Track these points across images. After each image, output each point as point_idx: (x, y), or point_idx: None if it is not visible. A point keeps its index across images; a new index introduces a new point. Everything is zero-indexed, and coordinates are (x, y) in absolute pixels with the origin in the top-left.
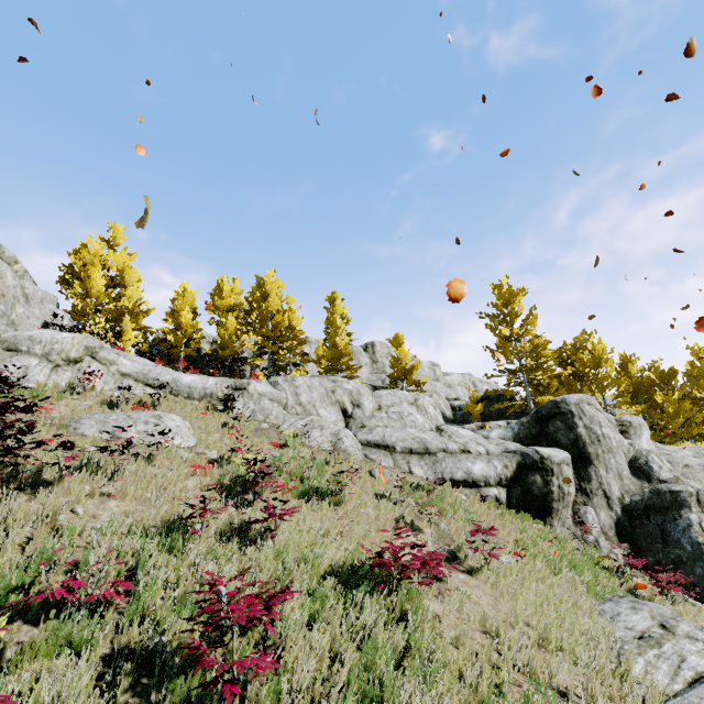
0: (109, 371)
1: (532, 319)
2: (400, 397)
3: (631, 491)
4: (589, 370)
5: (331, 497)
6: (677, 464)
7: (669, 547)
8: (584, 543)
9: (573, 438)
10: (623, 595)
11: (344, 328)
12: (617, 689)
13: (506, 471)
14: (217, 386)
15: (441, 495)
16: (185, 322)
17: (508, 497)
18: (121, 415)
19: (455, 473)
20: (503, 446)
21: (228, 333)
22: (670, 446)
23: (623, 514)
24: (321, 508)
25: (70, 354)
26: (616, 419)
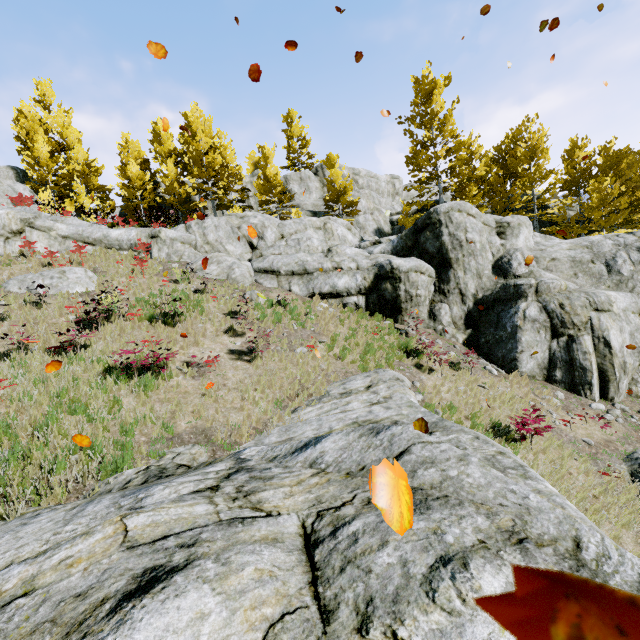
0: (51, 236)
1: (447, 117)
2: (306, 224)
3: (486, 287)
4: (521, 165)
5: (169, 319)
6: (543, 259)
7: (498, 330)
8: (431, 332)
9: (439, 246)
10: (399, 368)
11: (306, 150)
12: (257, 420)
13: (364, 282)
14: (137, 237)
15: (291, 307)
16: (133, 176)
17: (368, 303)
18: (36, 274)
19: (323, 288)
20: (375, 260)
21: (169, 181)
22: (552, 241)
23: (474, 307)
24: (157, 327)
25: (12, 228)
26: (497, 221)
